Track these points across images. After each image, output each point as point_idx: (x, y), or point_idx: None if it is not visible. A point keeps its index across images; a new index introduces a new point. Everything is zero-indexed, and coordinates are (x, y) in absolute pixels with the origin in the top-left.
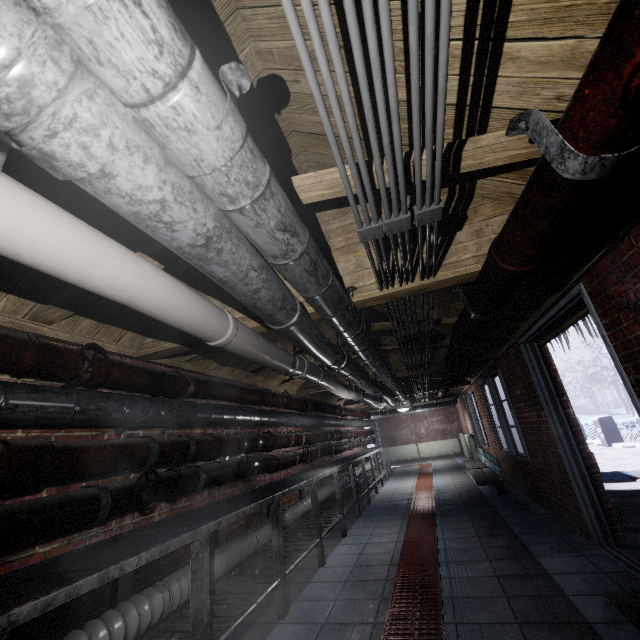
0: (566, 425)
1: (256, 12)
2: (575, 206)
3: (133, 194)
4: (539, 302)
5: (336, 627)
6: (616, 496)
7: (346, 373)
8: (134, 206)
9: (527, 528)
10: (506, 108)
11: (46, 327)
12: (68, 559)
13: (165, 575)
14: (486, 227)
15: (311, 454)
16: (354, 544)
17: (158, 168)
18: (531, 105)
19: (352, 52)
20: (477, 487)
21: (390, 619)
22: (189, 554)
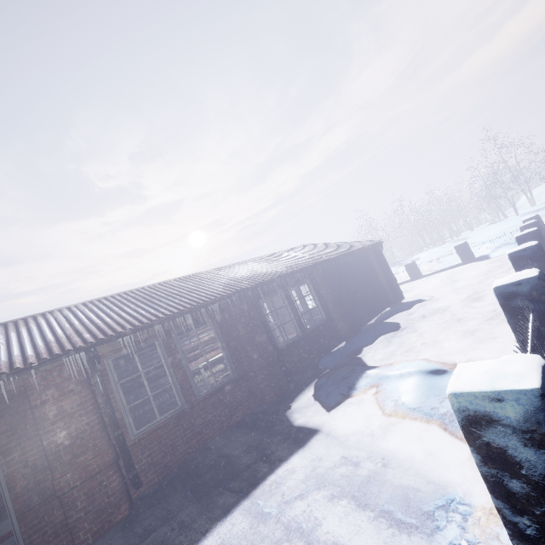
0: None
1: None
2: None
3: None
4: None
5: None
6: (250, 444)
7: None
8: None
9: None
10: None
11: None
12: None
13: None
14: None
15: None
16: None
17: None
18: None
19: None
20: None
21: None
22: None
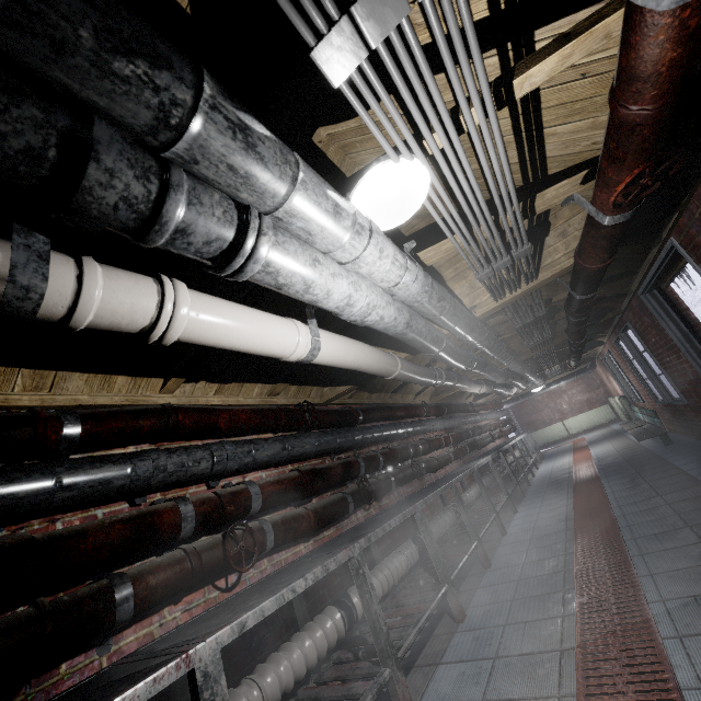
0: None
1: (360, 153)
2: (620, 232)
3: (386, 321)
4: (642, 258)
5: (534, 563)
6: None
7: (478, 371)
8: (385, 325)
9: (696, 464)
10: (557, 156)
11: (275, 398)
12: (347, 534)
13: (393, 550)
14: (568, 227)
15: (461, 451)
16: (527, 516)
17: (392, 305)
18: (576, 151)
19: (433, 156)
20: (640, 445)
21: (578, 549)
22: (402, 536)
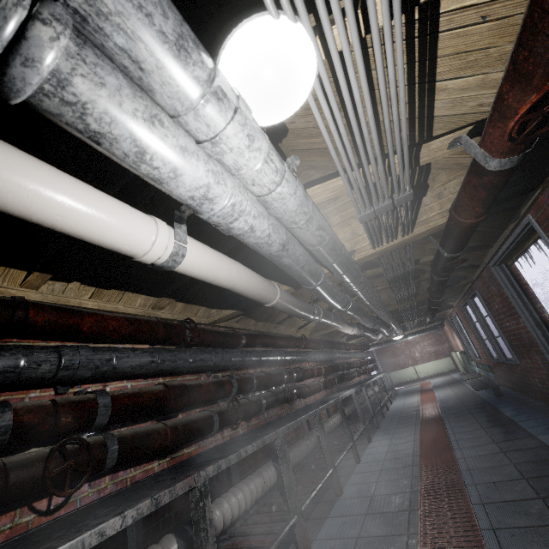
0: (543, 327)
1: None
2: (501, 182)
3: (257, 234)
4: (499, 233)
5: (382, 497)
6: None
7: (351, 313)
8: (256, 239)
9: (525, 417)
10: (444, 116)
11: (160, 312)
12: (206, 454)
13: (254, 470)
14: (444, 190)
15: (330, 382)
16: (379, 446)
17: (266, 218)
18: (461, 111)
19: None
20: (476, 393)
21: (422, 488)
22: (265, 457)
